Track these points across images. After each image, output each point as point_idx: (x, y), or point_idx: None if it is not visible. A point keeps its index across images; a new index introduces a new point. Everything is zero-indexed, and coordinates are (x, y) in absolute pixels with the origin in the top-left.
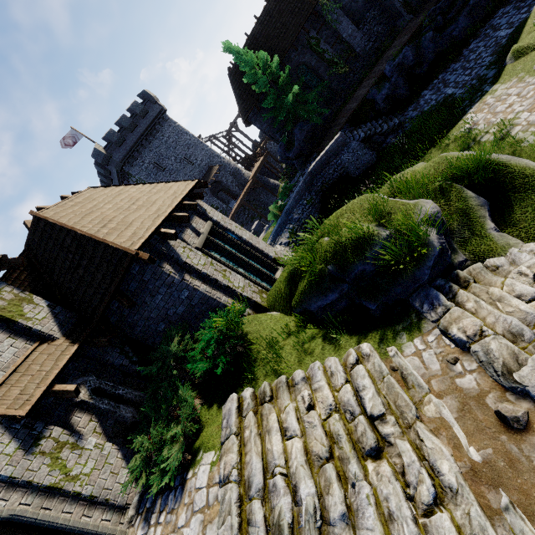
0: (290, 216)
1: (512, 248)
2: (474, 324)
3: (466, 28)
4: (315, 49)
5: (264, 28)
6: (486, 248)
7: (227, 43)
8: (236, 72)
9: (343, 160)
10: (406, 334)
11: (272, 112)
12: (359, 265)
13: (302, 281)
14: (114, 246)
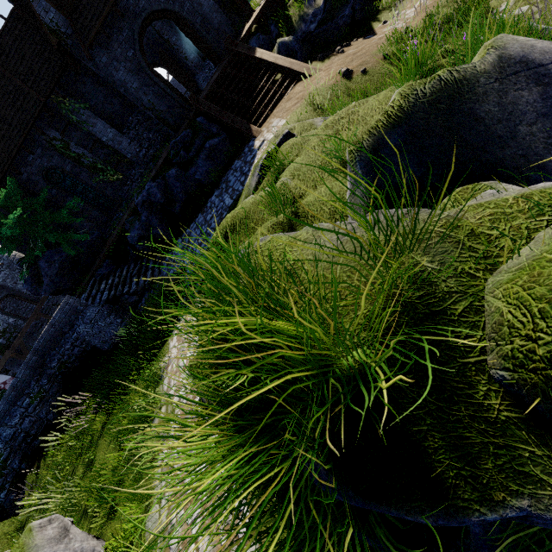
0: None
1: None
2: None
3: (209, 171)
4: (65, 152)
5: None
6: None
7: None
8: None
9: (81, 332)
10: None
11: None
12: None
13: None
14: None
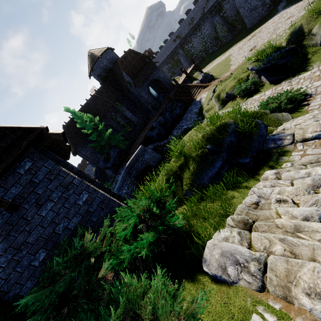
0: (120, 192)
1: (278, 127)
2: (316, 127)
3: (180, 111)
4: (115, 120)
5: (86, 109)
6: (268, 131)
7: (67, 108)
8: (69, 126)
9: (146, 158)
10: (283, 156)
11: (95, 143)
12: (227, 138)
13: (186, 170)
14: (10, 126)
